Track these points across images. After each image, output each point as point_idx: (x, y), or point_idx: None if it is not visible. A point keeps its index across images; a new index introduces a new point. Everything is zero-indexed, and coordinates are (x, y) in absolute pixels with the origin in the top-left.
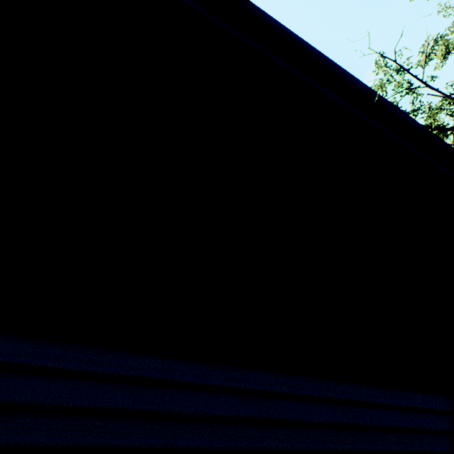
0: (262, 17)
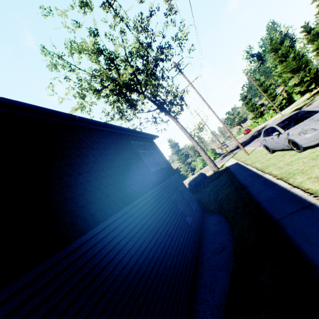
0: (15, 103)
